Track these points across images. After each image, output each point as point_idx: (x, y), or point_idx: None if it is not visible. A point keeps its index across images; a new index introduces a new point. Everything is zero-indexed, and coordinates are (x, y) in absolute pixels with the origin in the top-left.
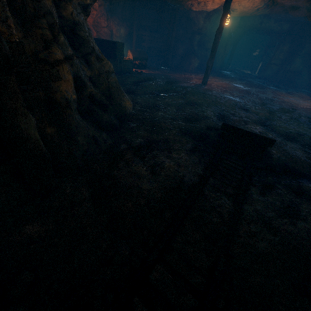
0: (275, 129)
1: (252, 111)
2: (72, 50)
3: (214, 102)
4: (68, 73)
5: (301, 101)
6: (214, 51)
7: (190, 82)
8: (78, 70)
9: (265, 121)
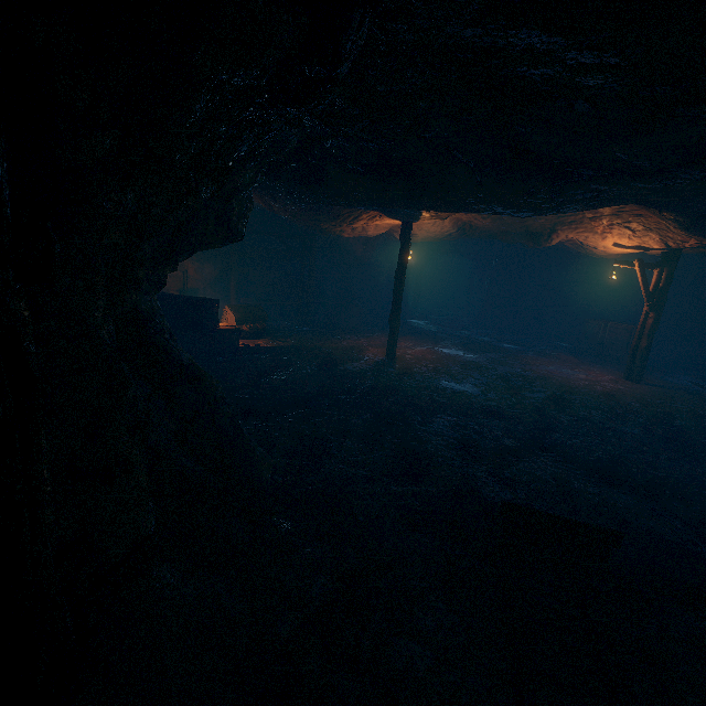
0: (568, 455)
1: (506, 413)
2: (138, 389)
3: (430, 405)
4: (141, 468)
5: (568, 370)
6: (398, 302)
7: (363, 357)
8: (158, 440)
9: (541, 438)
